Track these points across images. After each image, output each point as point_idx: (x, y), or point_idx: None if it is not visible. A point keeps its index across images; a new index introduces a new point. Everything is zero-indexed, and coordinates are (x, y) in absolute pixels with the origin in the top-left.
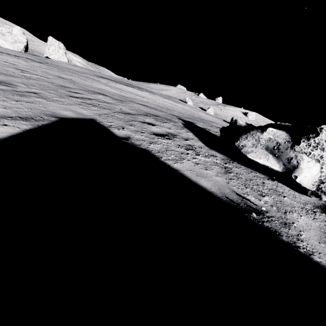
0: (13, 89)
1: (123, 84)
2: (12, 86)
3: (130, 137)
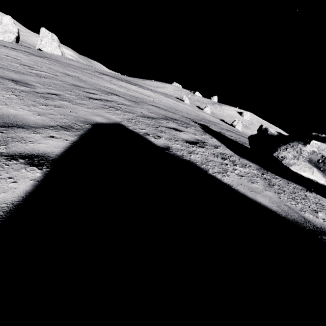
0: (34, 91)
1: (124, 82)
2: (31, 87)
3: (169, 146)
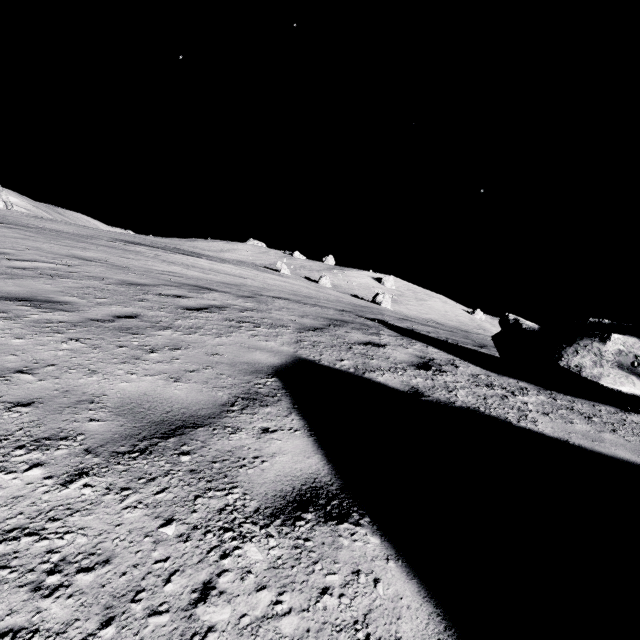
0: (87, 317)
1: (179, 253)
2: (70, 308)
3: (414, 386)
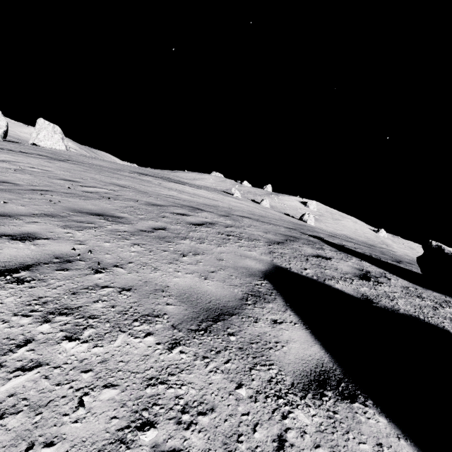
0: (138, 228)
1: (171, 182)
2: (126, 222)
3: (364, 294)
